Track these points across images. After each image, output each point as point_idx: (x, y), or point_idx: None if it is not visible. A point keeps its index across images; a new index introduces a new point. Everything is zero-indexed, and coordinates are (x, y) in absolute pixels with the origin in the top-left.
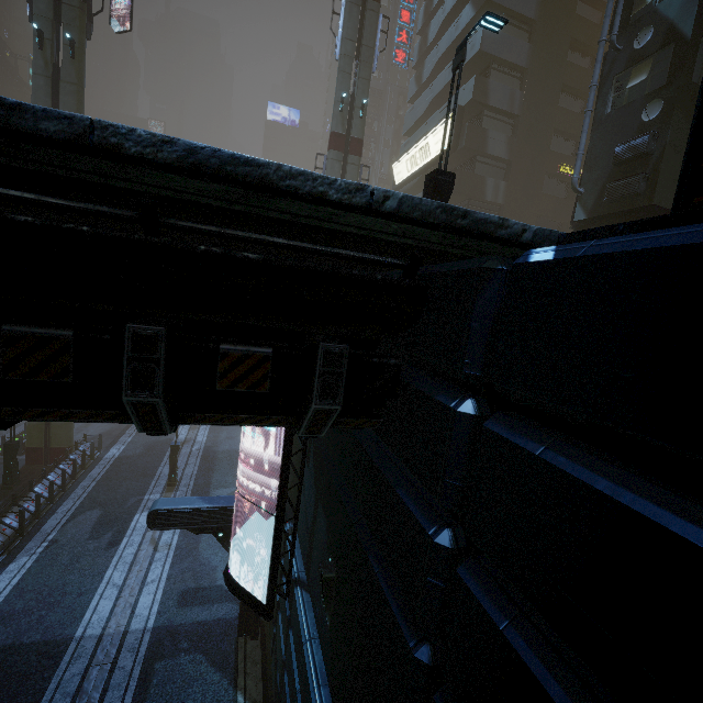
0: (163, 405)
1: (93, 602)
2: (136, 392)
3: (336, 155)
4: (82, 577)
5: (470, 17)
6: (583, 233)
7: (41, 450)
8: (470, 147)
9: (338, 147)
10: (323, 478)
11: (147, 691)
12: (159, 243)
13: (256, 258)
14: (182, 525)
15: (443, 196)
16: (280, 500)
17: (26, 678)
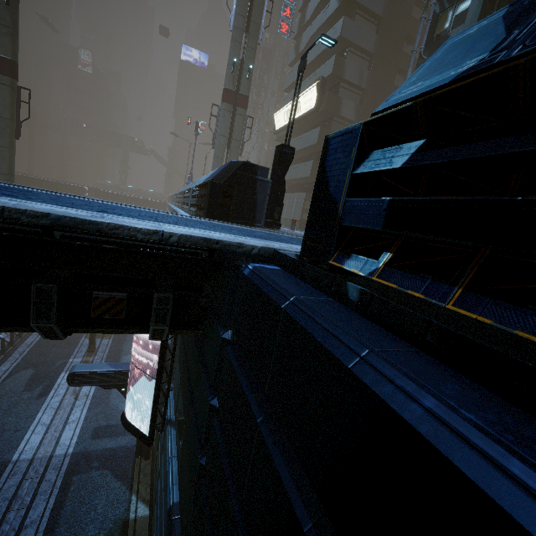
0: (56, 327)
1: (27, 436)
2: (39, 321)
3: (227, 106)
4: (18, 418)
5: (335, 7)
6: (280, 253)
7: None
8: (328, 110)
9: (229, 101)
10: (182, 357)
11: (66, 495)
12: (51, 241)
13: (112, 248)
14: (94, 383)
15: (286, 163)
16: (159, 369)
17: None
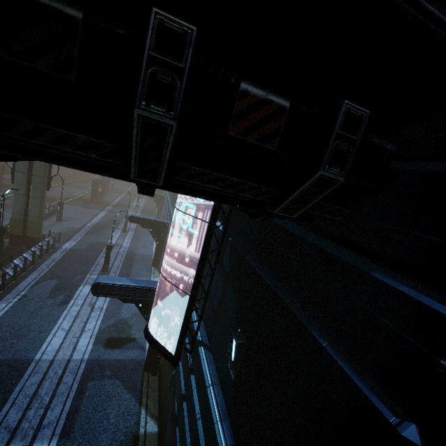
0: (174, 135)
1: (49, 338)
2: (151, 106)
3: None
4: (42, 321)
5: None
6: None
7: (19, 237)
8: None
9: None
10: (242, 269)
11: (81, 400)
12: None
13: None
14: (115, 295)
15: None
16: (196, 284)
17: (0, 382)
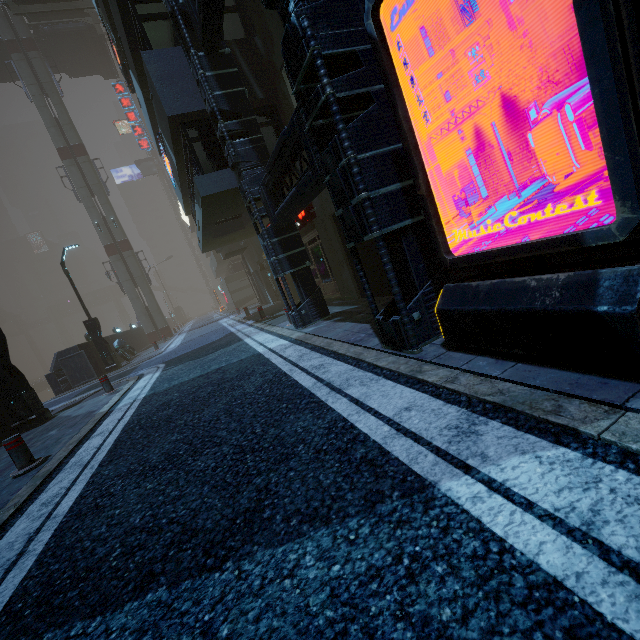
0: None
1: None
2: None
3: (115, 258)
4: None
5: None
6: None
7: None
8: None
9: (113, 253)
10: None
11: None
12: None
13: None
14: None
15: (94, 330)
16: None
17: None
